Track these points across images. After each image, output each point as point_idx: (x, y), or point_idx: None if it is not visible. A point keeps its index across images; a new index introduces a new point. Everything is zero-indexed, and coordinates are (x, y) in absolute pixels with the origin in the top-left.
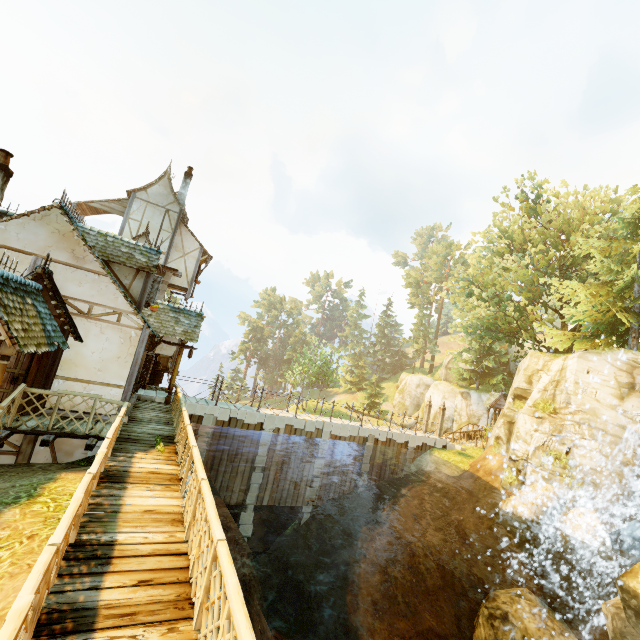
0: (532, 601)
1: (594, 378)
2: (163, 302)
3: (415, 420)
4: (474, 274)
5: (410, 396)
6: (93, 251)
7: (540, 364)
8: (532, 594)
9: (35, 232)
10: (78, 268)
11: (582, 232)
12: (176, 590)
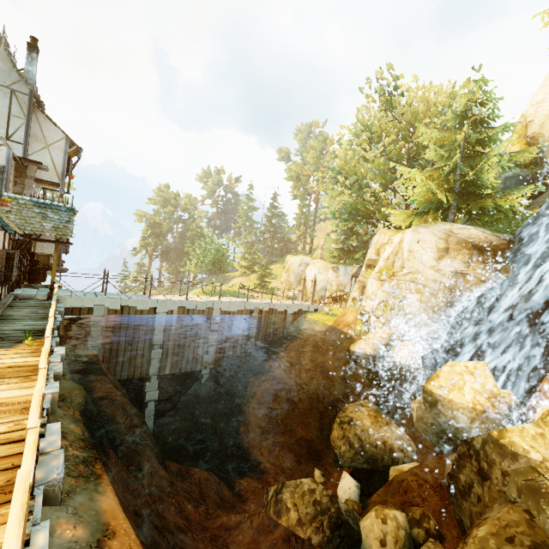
0: (370, 407)
1: (422, 246)
2: (23, 197)
3: (298, 292)
4: (341, 165)
5: (294, 274)
6: None
7: (386, 239)
8: (370, 403)
9: None
10: None
11: (426, 125)
12: (7, 476)
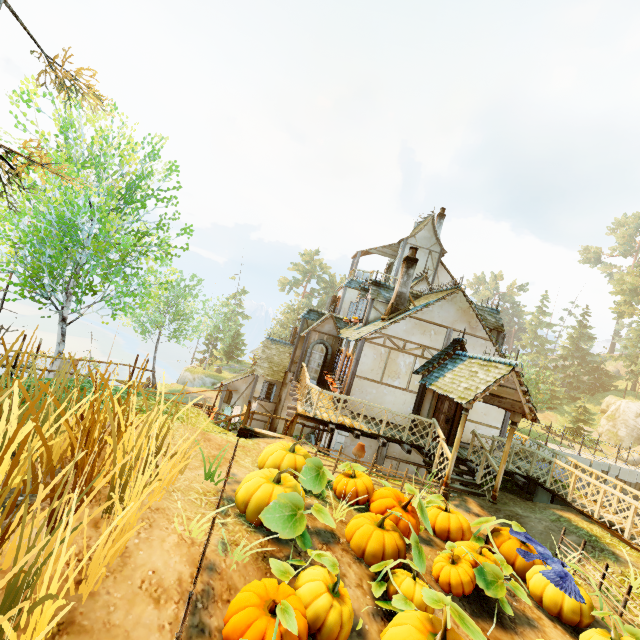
0: None
1: None
2: None
3: (639, 456)
4: None
5: (626, 426)
6: (485, 323)
7: None
8: None
9: (447, 310)
10: (473, 336)
11: None
12: None
